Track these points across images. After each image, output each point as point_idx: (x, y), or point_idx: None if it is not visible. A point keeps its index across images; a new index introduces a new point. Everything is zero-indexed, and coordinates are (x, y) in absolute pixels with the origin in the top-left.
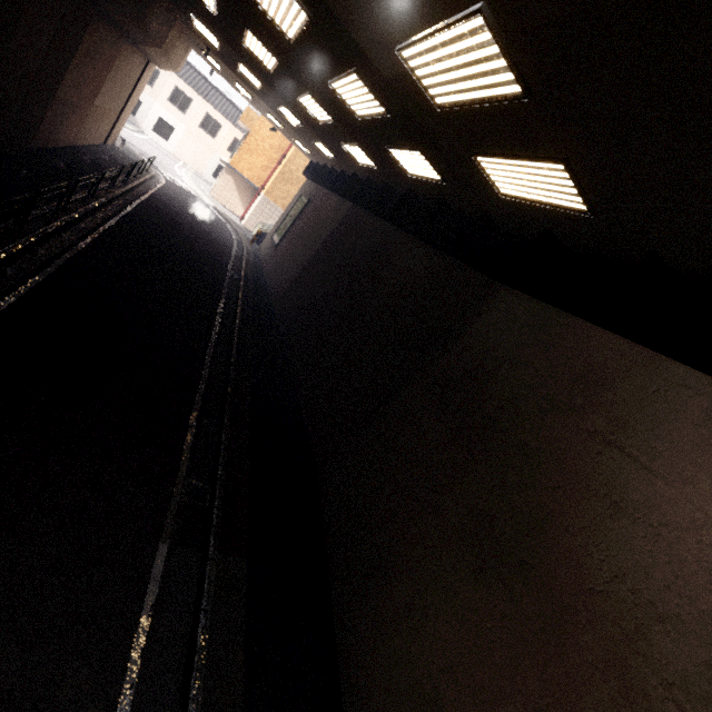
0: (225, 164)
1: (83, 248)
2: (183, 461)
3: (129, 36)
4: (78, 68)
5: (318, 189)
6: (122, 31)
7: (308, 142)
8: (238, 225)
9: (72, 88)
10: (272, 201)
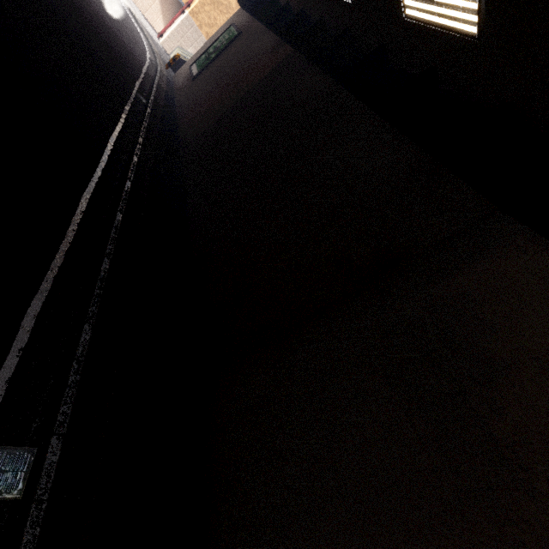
0: None
1: None
2: None
3: None
4: None
5: (252, 22)
6: None
7: None
8: (155, 41)
9: None
10: (196, 25)
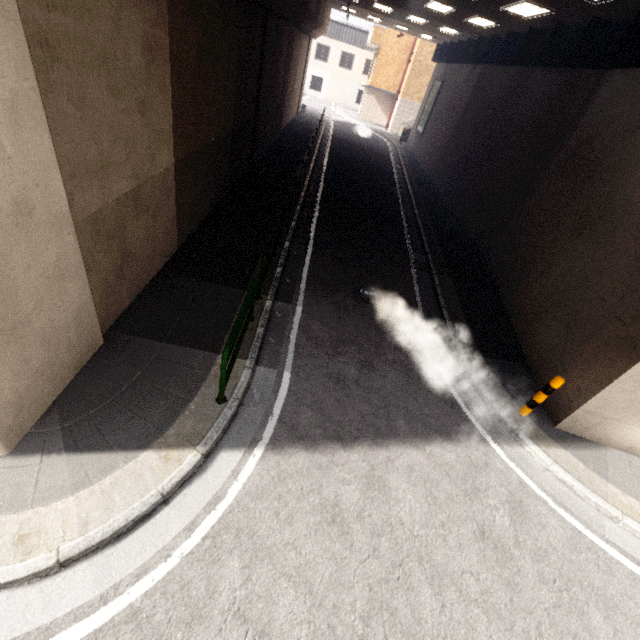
0: (365, 87)
1: (325, 173)
2: (408, 248)
3: (307, 31)
4: (290, 71)
5: (449, 67)
6: (304, 31)
7: (434, 31)
8: (386, 133)
9: (288, 86)
10: (408, 100)
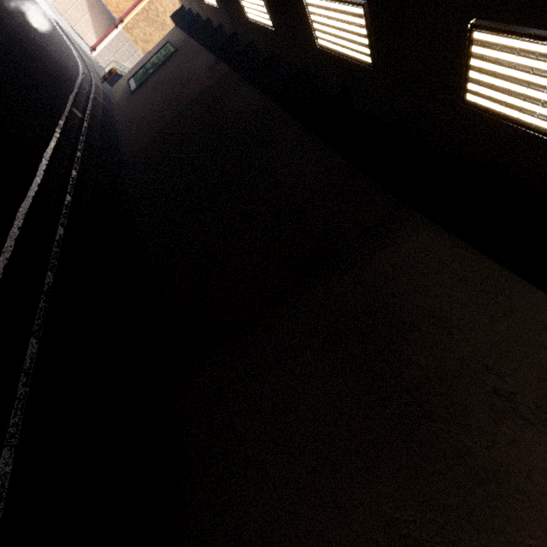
0: None
1: None
2: None
3: None
4: None
5: (188, 41)
6: None
7: None
8: (88, 55)
9: None
10: (131, 40)
